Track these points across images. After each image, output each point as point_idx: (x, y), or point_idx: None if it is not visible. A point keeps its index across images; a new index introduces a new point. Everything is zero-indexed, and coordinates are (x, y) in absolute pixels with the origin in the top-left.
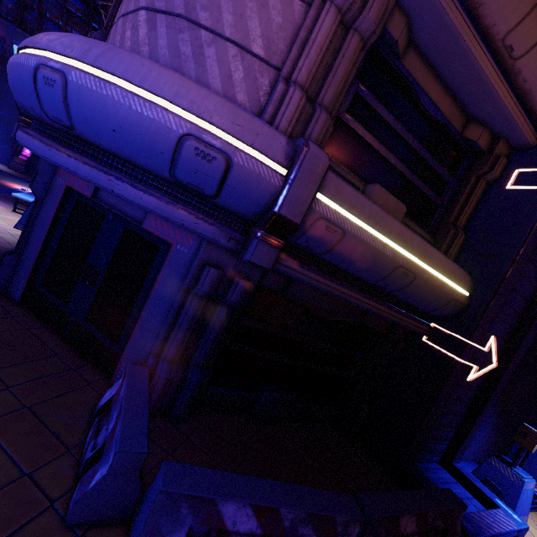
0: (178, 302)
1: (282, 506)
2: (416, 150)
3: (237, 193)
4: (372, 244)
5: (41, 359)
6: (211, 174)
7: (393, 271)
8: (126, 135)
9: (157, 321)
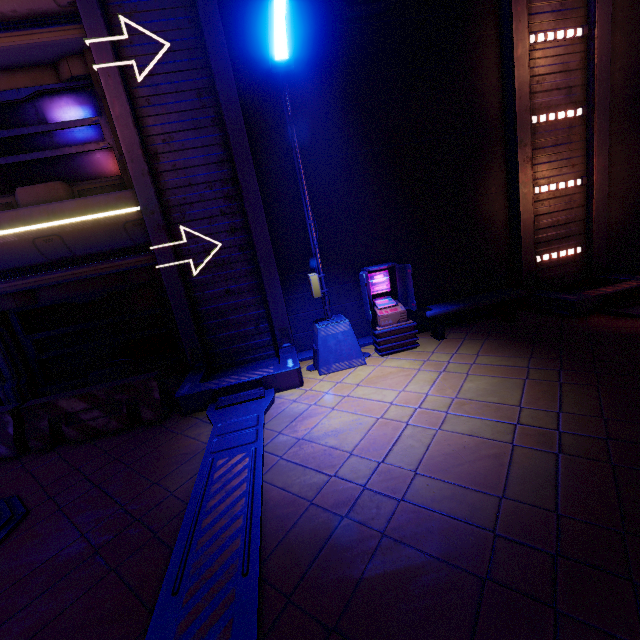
0: None
1: None
2: (39, 132)
3: None
4: None
5: None
6: None
7: (36, 246)
8: None
9: None
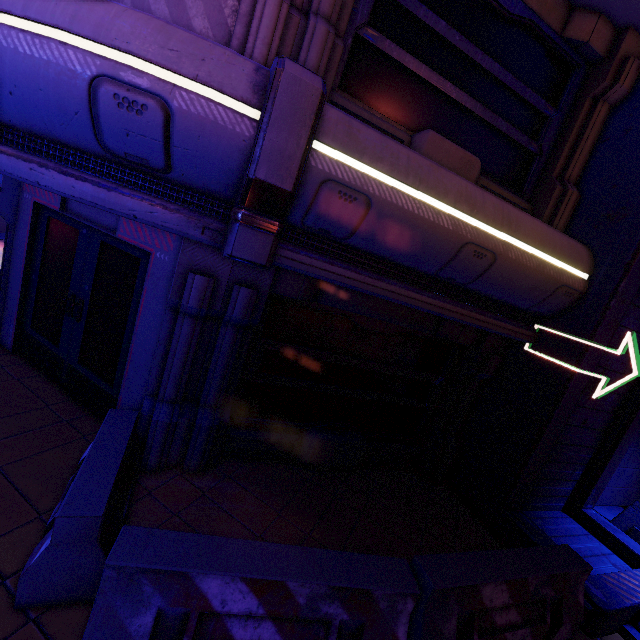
0: (167, 326)
1: (290, 578)
2: (489, 72)
3: (192, 157)
4: (417, 213)
5: (27, 412)
6: (148, 134)
7: (458, 251)
8: (26, 96)
9: (148, 354)
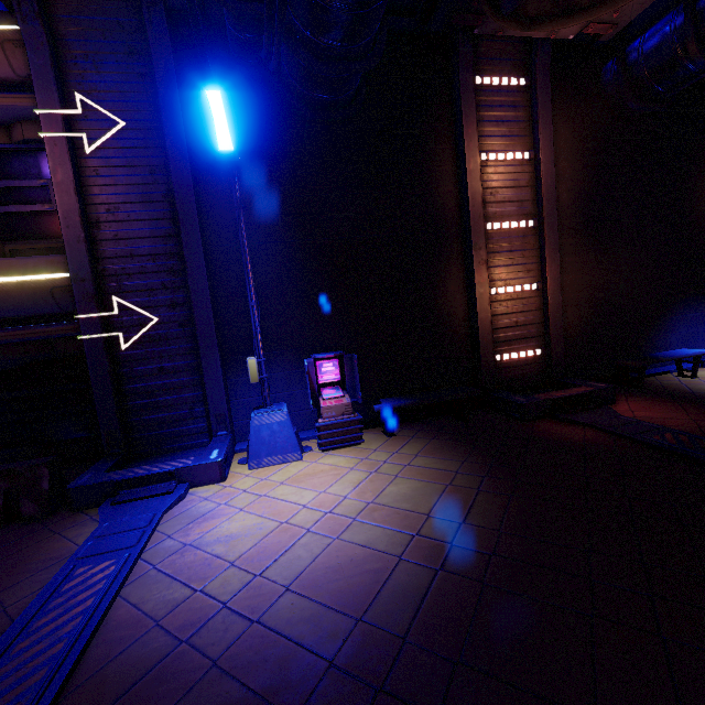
0: None
1: None
2: None
3: None
4: None
5: None
6: None
7: None
8: None
9: None
